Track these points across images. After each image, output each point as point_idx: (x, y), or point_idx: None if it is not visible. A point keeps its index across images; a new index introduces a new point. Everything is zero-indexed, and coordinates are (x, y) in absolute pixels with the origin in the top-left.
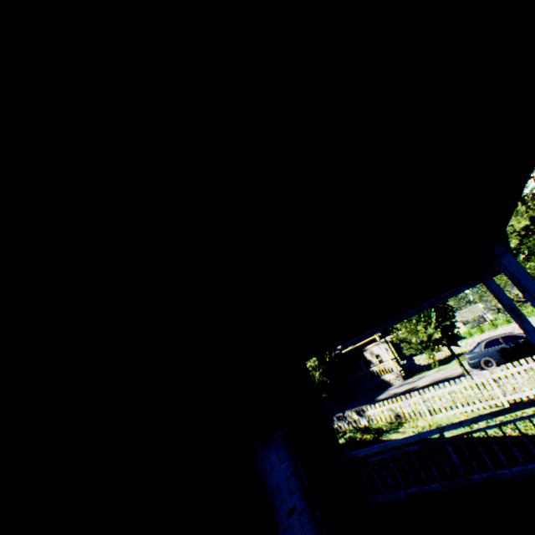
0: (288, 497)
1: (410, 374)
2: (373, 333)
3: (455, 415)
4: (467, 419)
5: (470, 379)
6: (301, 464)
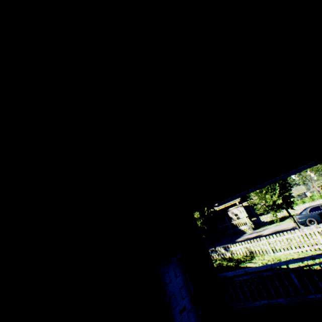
0: (181, 301)
1: (257, 227)
2: (239, 196)
3: (290, 253)
4: (307, 256)
5: (301, 230)
6: (189, 279)
